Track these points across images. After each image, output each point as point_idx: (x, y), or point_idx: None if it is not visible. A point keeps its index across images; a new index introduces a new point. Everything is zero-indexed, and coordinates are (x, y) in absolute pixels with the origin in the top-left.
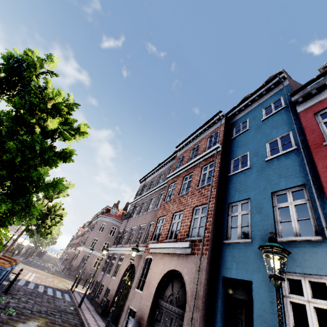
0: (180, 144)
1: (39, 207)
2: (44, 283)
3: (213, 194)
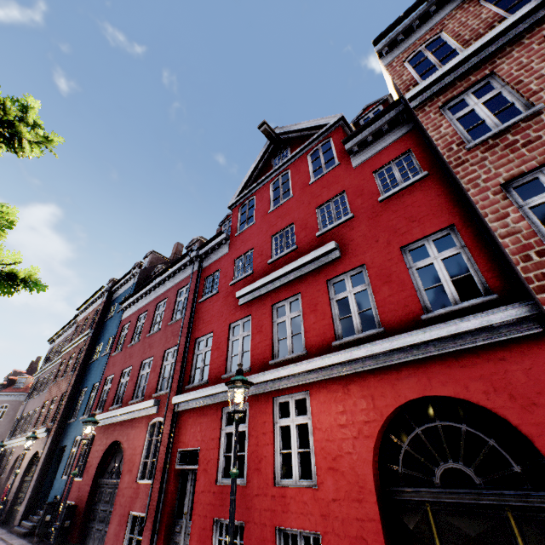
0: (79, 308)
1: None
2: None
3: (73, 383)
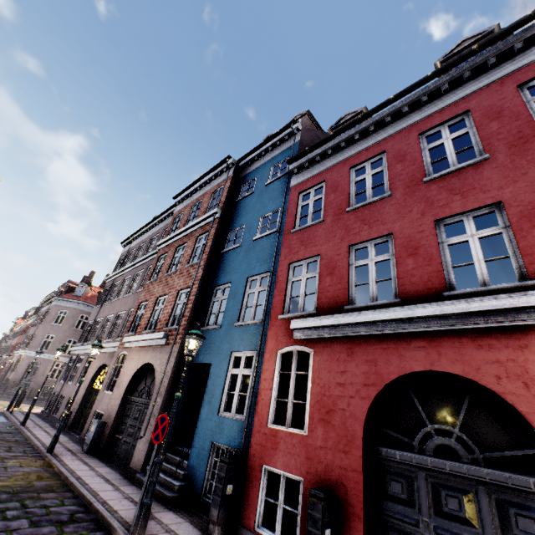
0: (179, 195)
1: None
2: None
3: (199, 276)
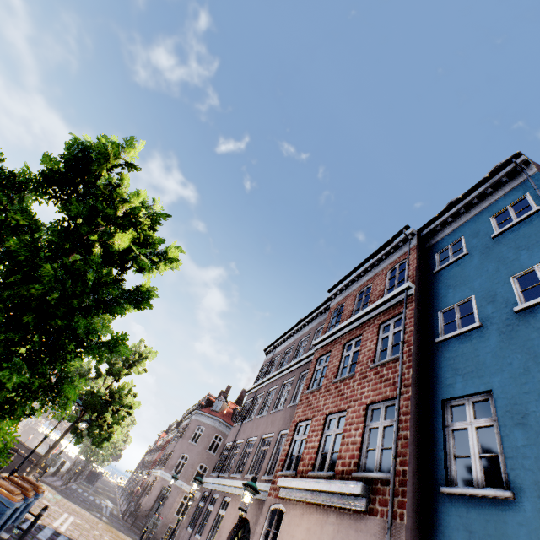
0: (335, 286)
1: (79, 384)
2: (85, 539)
3: (406, 378)
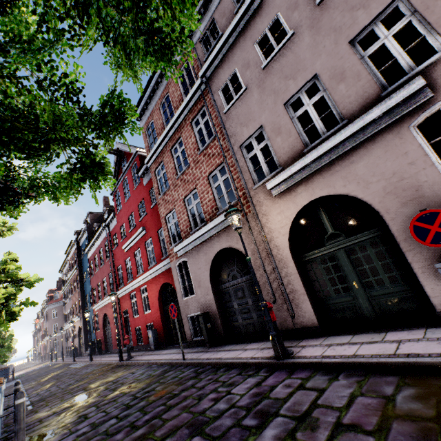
0: (66, 253)
1: (10, 345)
2: (31, 369)
3: (80, 293)
